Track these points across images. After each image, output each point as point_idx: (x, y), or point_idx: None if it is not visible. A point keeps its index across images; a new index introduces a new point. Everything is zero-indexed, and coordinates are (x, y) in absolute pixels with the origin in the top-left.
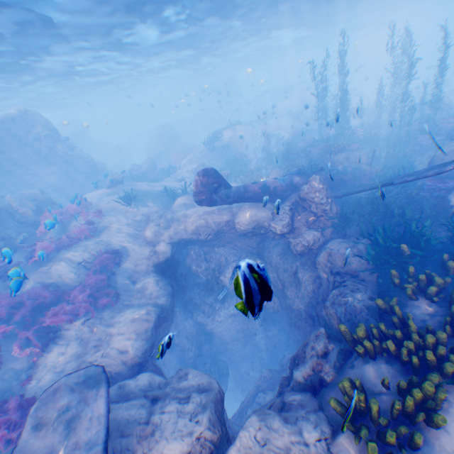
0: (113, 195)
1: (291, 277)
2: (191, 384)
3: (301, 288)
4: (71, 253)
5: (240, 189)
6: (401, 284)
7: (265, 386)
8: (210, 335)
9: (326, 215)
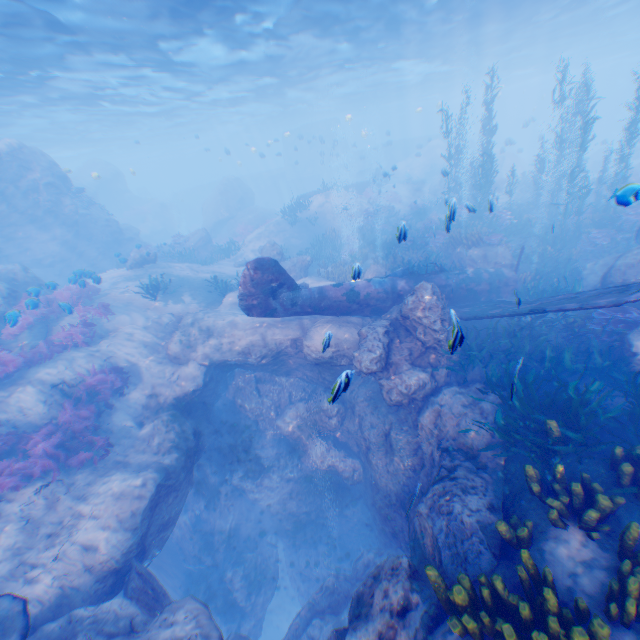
0: (134, 280)
1: (380, 436)
2: (176, 636)
3: (392, 457)
4: (46, 371)
5: (314, 293)
6: (542, 494)
7: (327, 606)
8: (258, 505)
9: (440, 346)
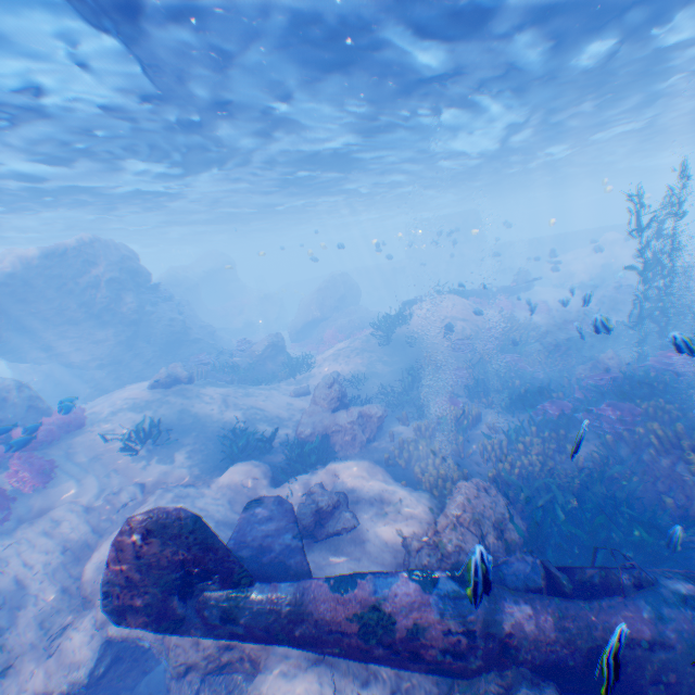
0: (136, 412)
1: None
2: None
3: None
4: None
5: (280, 597)
6: None
7: None
8: None
9: None
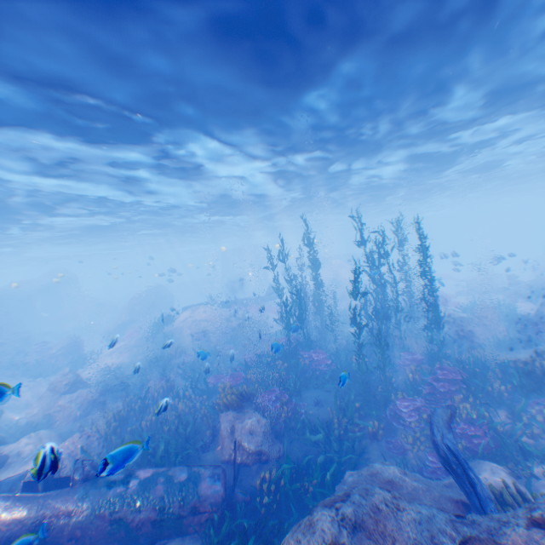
0: None
1: None
2: None
3: None
4: None
5: None
6: None
7: None
8: None
9: None
